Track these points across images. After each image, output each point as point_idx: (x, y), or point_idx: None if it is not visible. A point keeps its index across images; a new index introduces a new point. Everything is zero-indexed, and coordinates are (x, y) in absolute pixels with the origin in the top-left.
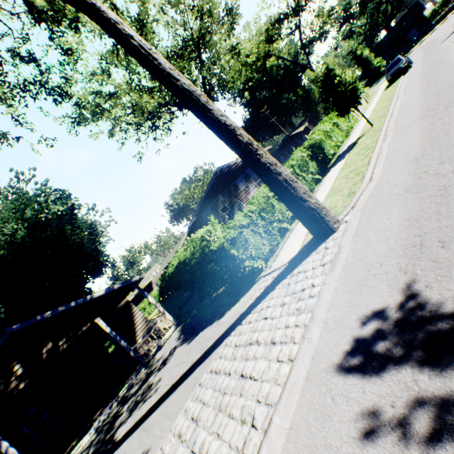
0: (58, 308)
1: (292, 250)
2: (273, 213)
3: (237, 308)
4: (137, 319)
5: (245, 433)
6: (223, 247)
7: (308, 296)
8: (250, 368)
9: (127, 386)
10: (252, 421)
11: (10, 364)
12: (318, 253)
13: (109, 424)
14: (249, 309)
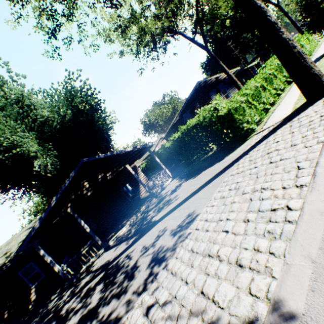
0: (107, 154)
1: (283, 114)
2: (260, 97)
3: (237, 152)
4: (141, 177)
5: (294, 172)
6: (228, 113)
7: (319, 121)
8: (277, 158)
9: (145, 206)
10: (298, 168)
11: (82, 181)
12: (317, 105)
13: (140, 220)
14: (251, 148)
